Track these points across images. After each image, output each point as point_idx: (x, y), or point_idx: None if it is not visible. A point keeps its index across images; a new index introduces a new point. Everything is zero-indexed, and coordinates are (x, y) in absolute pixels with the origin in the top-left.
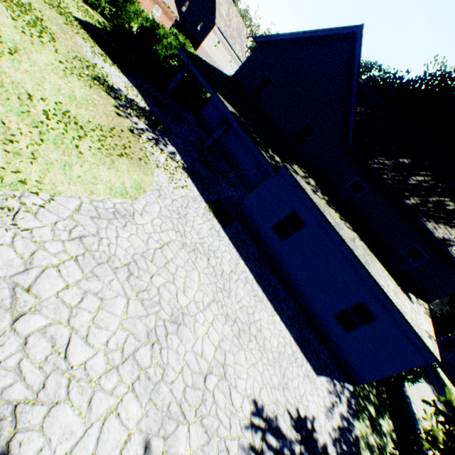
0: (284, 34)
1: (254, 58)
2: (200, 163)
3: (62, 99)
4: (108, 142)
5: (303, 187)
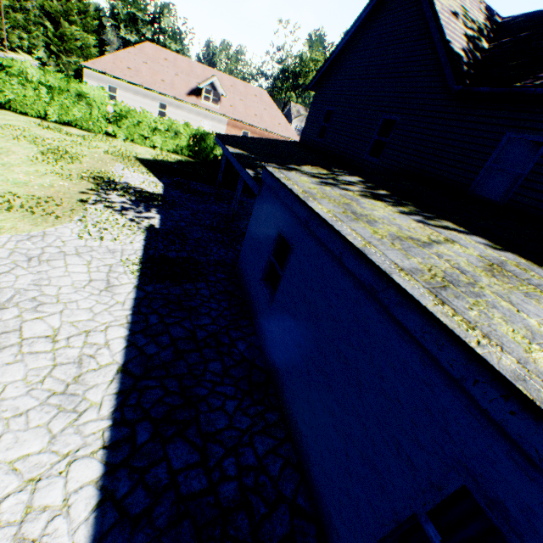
0: (330, 55)
1: (314, 105)
2: (208, 229)
3: (1, 183)
4: (15, 204)
5: (282, 178)
